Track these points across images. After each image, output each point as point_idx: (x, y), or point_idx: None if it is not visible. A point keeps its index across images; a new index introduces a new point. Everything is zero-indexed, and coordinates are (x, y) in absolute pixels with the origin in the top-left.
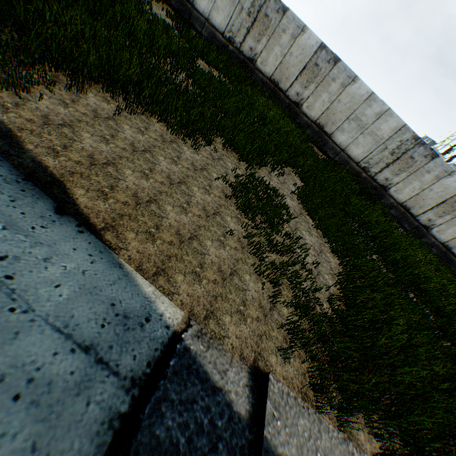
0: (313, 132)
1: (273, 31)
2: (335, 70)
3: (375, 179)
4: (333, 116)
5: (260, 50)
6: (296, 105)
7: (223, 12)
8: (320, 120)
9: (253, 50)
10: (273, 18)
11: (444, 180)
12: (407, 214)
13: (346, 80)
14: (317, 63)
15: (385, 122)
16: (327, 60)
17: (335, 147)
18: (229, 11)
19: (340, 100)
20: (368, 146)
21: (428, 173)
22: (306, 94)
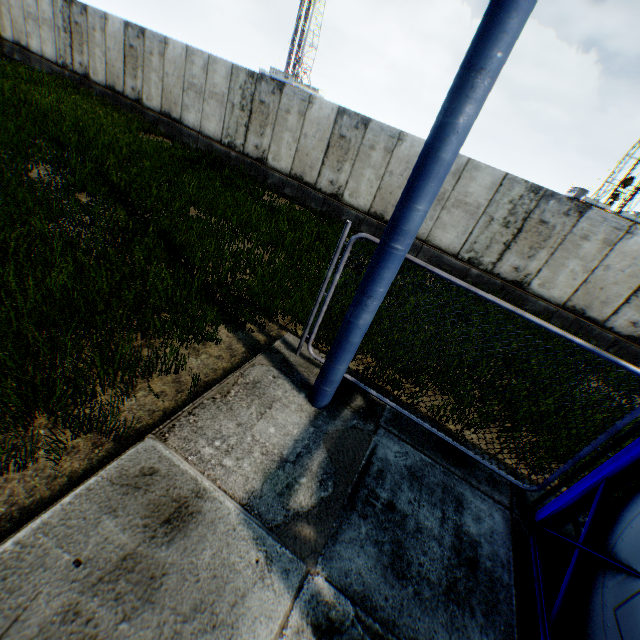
0: (166, 126)
1: (88, 36)
2: (148, 43)
3: (247, 154)
4: (172, 96)
5: (88, 61)
6: (138, 103)
7: (50, 42)
8: (164, 108)
9: (83, 65)
10: (82, 23)
11: (311, 113)
12: (305, 186)
13: (161, 48)
14: (132, 45)
15: (216, 74)
16: (137, 37)
17: (191, 132)
18: (53, 38)
19: (168, 73)
20: (218, 113)
21: (290, 114)
22: (140, 85)
